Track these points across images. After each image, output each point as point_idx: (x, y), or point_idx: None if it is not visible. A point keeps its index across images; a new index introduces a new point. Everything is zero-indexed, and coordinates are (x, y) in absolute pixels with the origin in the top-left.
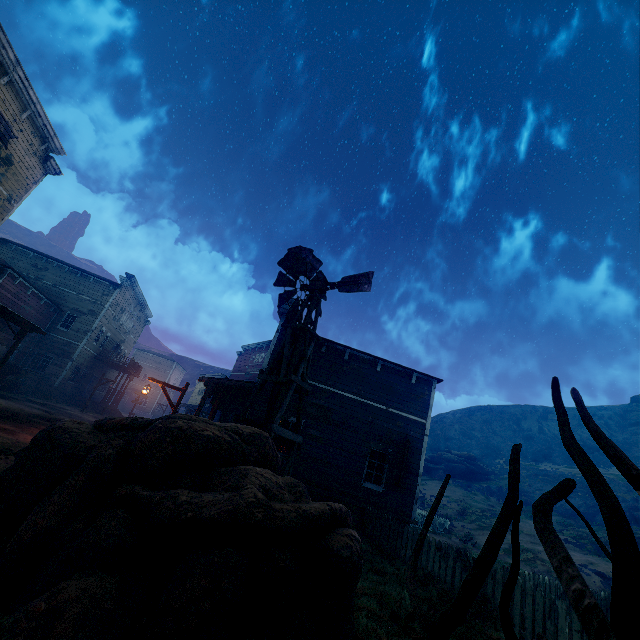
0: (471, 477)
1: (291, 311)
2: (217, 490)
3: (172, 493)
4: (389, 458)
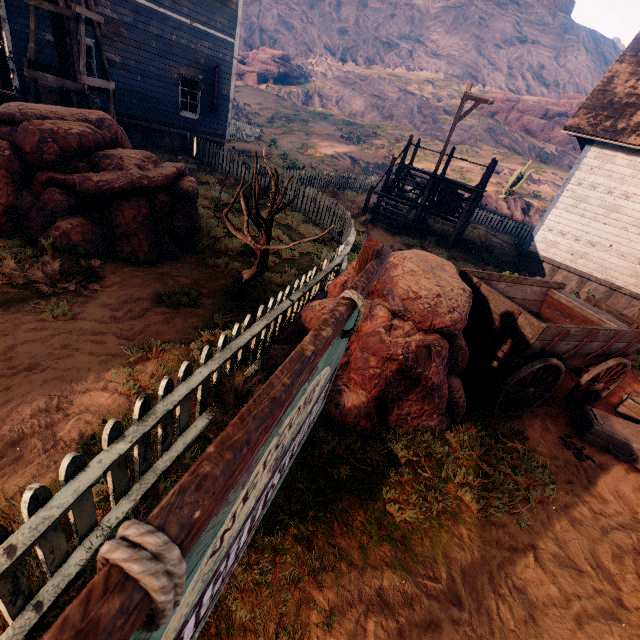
0: (283, 82)
1: None
2: (108, 170)
3: (85, 177)
4: (201, 86)
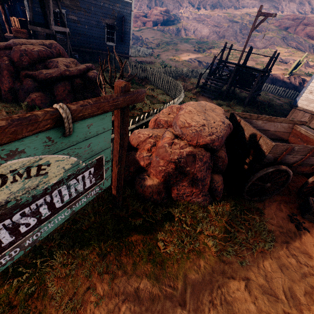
0: (166, 24)
1: None
2: (52, 68)
3: (40, 72)
4: (116, 28)
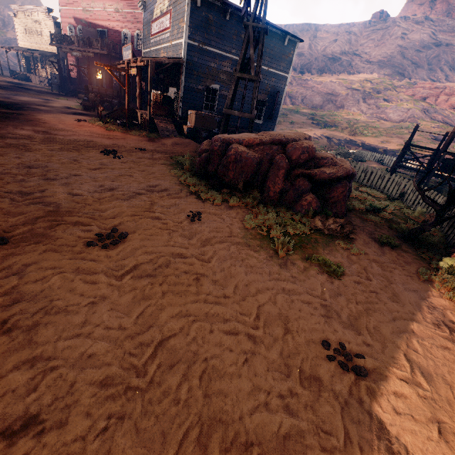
0: None
1: (246, 3)
2: (325, 166)
3: (322, 171)
4: (266, 104)
